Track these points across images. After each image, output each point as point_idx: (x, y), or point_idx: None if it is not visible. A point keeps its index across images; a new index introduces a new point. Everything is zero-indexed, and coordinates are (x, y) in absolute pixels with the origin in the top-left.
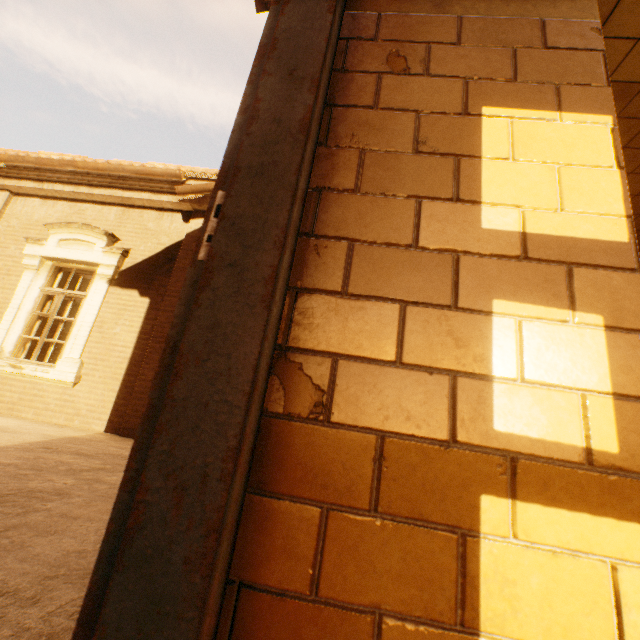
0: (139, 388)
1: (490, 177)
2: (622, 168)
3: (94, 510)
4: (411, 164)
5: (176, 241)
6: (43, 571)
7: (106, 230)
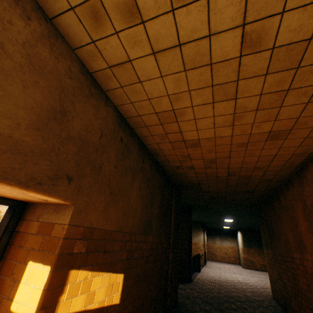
0: None
1: (19, 289)
2: (44, 288)
3: None
4: (8, 283)
5: None
6: None
7: None
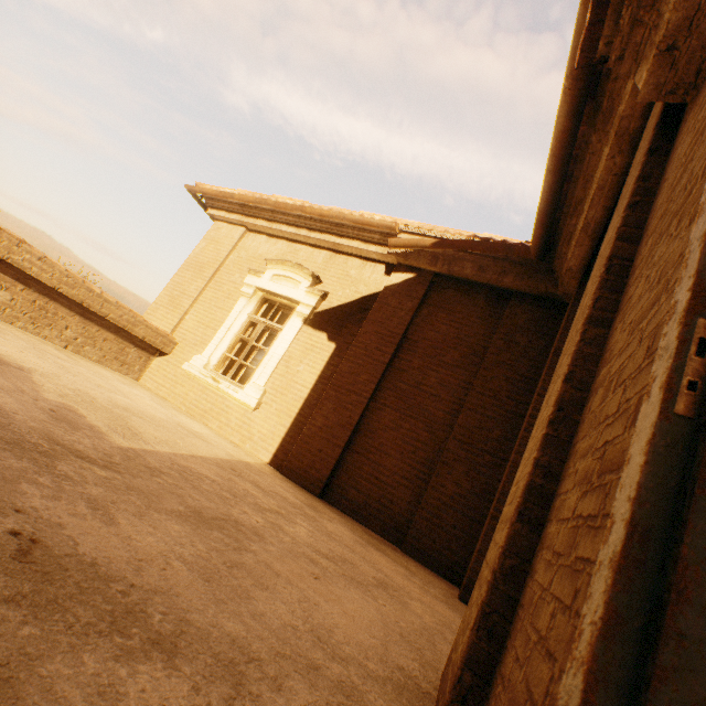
0: (307, 431)
1: None
2: None
3: (289, 569)
4: None
5: (373, 292)
6: (273, 641)
7: (313, 272)
